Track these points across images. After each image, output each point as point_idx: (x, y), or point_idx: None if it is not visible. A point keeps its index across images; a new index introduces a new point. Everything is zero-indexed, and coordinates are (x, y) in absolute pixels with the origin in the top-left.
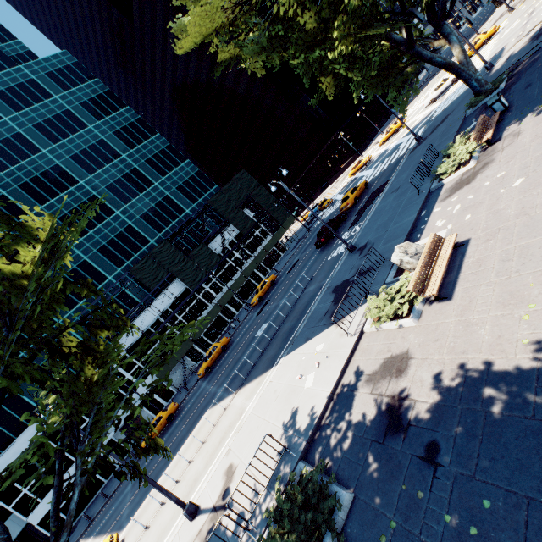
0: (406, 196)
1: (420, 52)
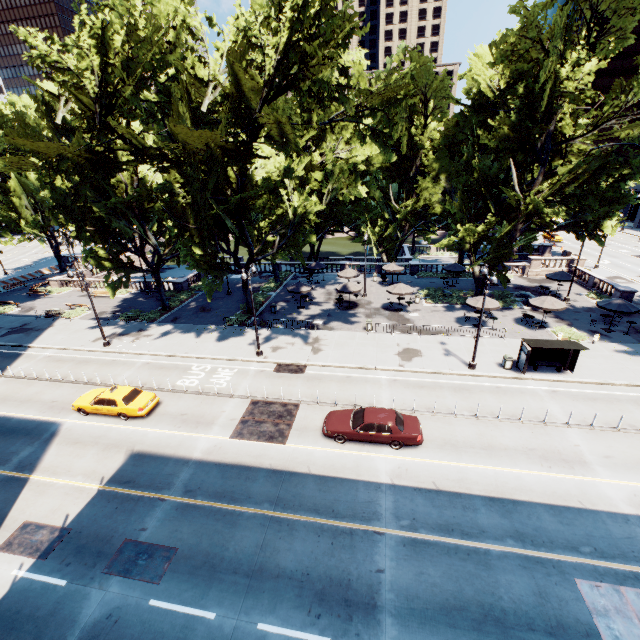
0: None
1: None
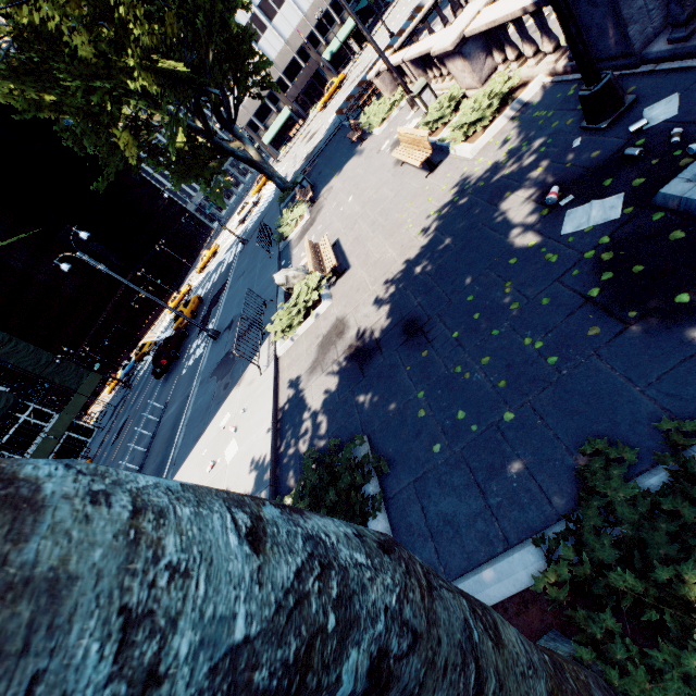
0: (257, 268)
1: (221, 143)
